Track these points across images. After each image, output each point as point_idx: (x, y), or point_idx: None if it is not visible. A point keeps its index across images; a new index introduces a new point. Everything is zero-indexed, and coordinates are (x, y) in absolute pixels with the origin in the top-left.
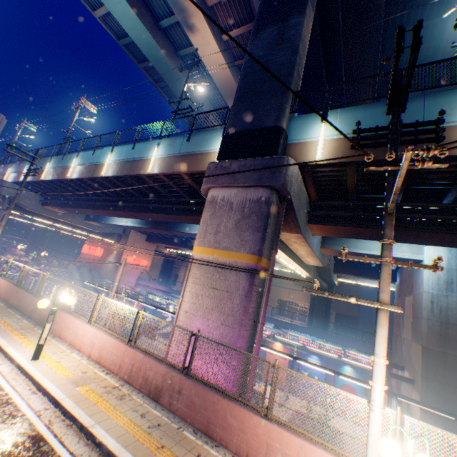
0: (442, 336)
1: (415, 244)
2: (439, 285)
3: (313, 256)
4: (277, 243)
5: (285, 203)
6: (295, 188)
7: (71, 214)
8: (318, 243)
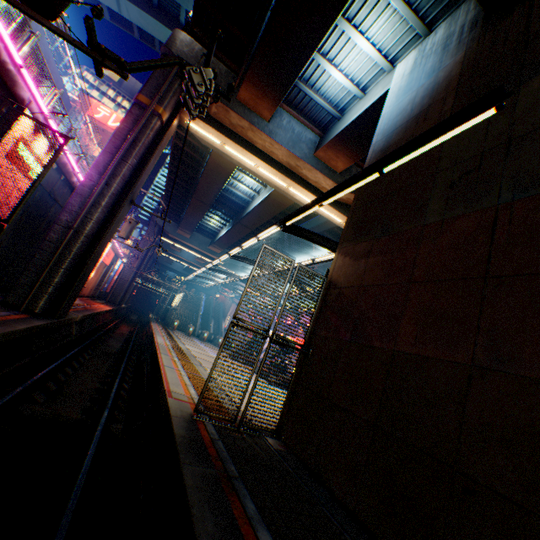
0: (383, 151)
1: (388, 77)
2: (397, 97)
3: (297, 159)
4: (161, 89)
5: None
6: (186, 52)
7: (198, 241)
8: (303, 144)
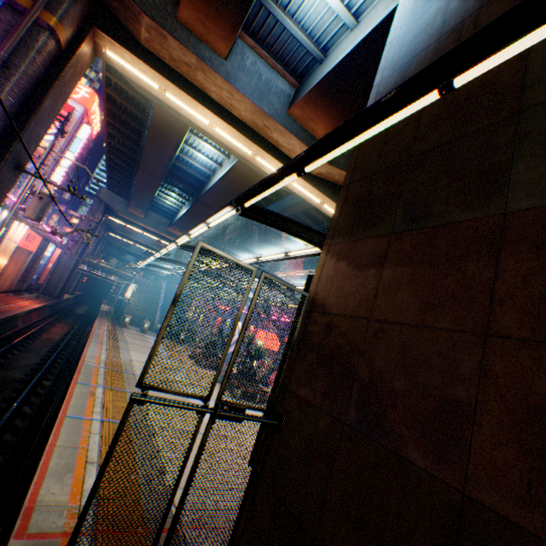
0: None
1: None
2: (414, 11)
3: (265, 117)
4: None
5: None
6: None
7: (154, 222)
8: (274, 97)
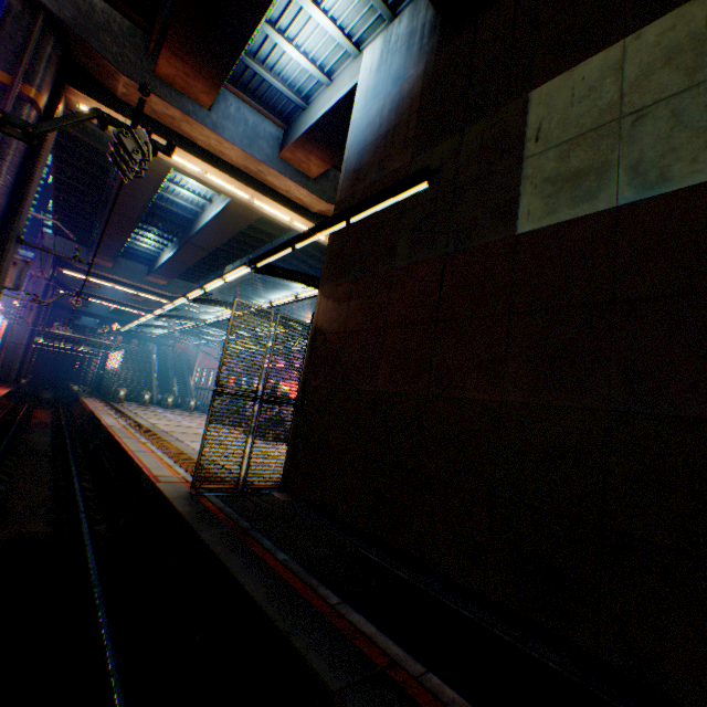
0: (356, 173)
1: (356, 66)
2: (367, 101)
3: (258, 163)
4: (24, 56)
5: (42, 12)
6: None
7: (127, 271)
8: (264, 142)
